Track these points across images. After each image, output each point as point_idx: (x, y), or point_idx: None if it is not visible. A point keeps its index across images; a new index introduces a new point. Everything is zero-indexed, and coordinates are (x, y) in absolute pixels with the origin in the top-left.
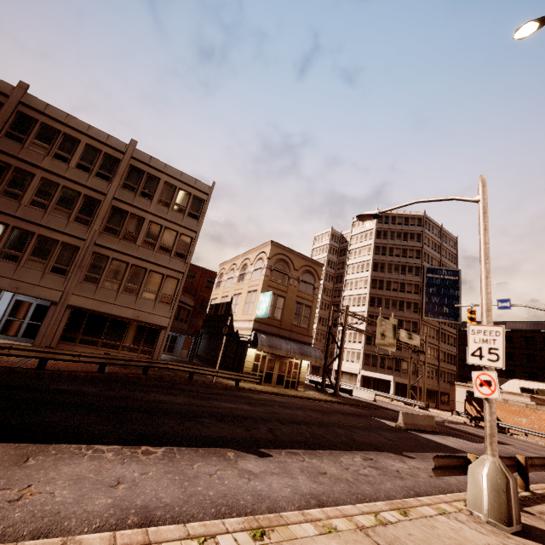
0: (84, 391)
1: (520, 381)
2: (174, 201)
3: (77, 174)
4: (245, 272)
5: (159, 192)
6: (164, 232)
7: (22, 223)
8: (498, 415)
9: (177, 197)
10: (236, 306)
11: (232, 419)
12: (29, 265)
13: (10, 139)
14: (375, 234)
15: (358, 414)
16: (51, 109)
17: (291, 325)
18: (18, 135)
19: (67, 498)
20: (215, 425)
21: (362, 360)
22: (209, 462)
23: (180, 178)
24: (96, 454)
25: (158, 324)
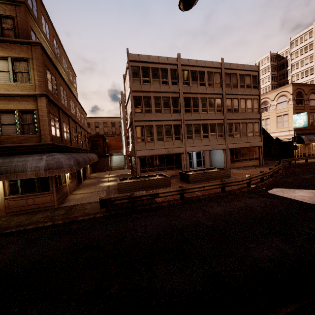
0: (314, 176)
1: None
2: (245, 83)
3: (210, 89)
4: (267, 106)
5: (238, 81)
6: (246, 102)
7: (203, 121)
8: None
9: (246, 80)
10: (267, 126)
11: None
12: (211, 137)
13: (185, 85)
14: None
15: None
16: (190, 61)
17: (309, 126)
18: (186, 82)
19: None
20: None
21: None
22: None
23: (244, 68)
24: None
25: (258, 146)
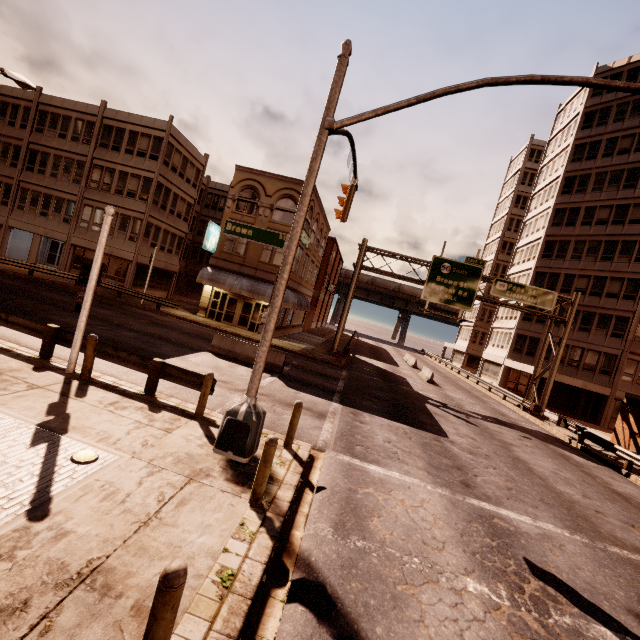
0: None
1: None
2: (138, 147)
3: (71, 146)
4: None
5: (125, 142)
6: (131, 179)
7: (48, 190)
8: None
9: (140, 142)
10: None
11: None
12: (53, 218)
13: (38, 132)
14: (579, 122)
15: None
16: (54, 100)
17: (258, 263)
18: (41, 128)
19: None
20: None
21: (510, 344)
22: None
23: (141, 123)
24: None
25: (126, 259)
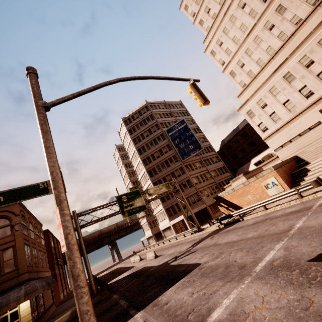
0: None
1: (256, 158)
2: None
3: None
4: None
5: None
6: None
7: None
8: (236, 203)
9: None
10: None
11: None
12: None
13: None
14: (128, 133)
15: None
16: None
17: None
18: None
19: None
20: None
21: (166, 215)
22: None
23: None
24: None
25: None
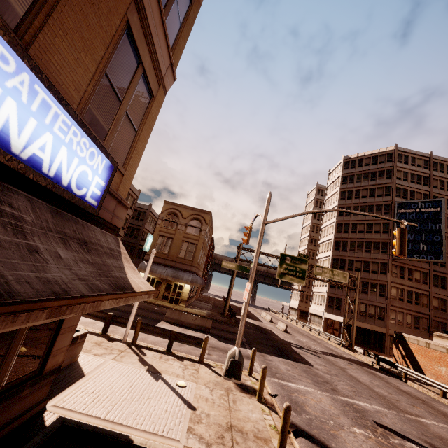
0: None
1: None
2: None
3: None
4: None
5: None
6: None
7: None
8: (420, 361)
9: None
10: None
11: None
12: None
13: None
14: (340, 180)
15: None
16: None
17: (177, 258)
18: None
19: None
20: None
21: (325, 303)
22: None
23: None
24: None
25: None
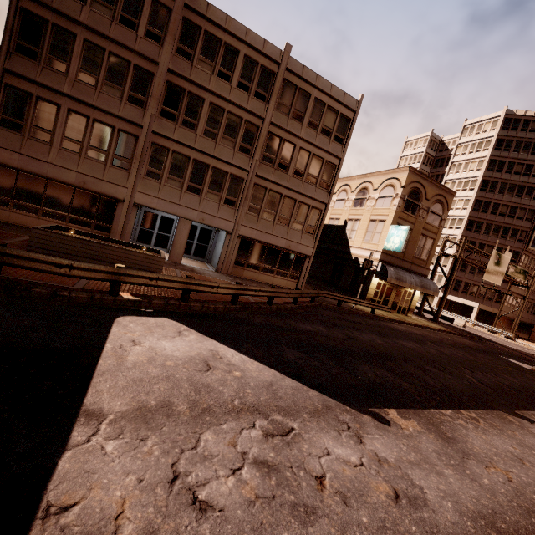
0: (322, 331)
1: None
2: (322, 122)
3: (239, 96)
4: (365, 197)
5: (309, 111)
6: (312, 160)
7: (199, 155)
8: None
9: (325, 117)
10: (352, 232)
11: (439, 366)
12: (208, 197)
13: (181, 56)
14: (494, 144)
15: (484, 350)
16: (212, 10)
17: (412, 257)
18: (186, 51)
19: (526, 478)
20: (445, 376)
21: (443, 283)
22: (518, 431)
23: (330, 92)
24: (456, 421)
25: (304, 254)
